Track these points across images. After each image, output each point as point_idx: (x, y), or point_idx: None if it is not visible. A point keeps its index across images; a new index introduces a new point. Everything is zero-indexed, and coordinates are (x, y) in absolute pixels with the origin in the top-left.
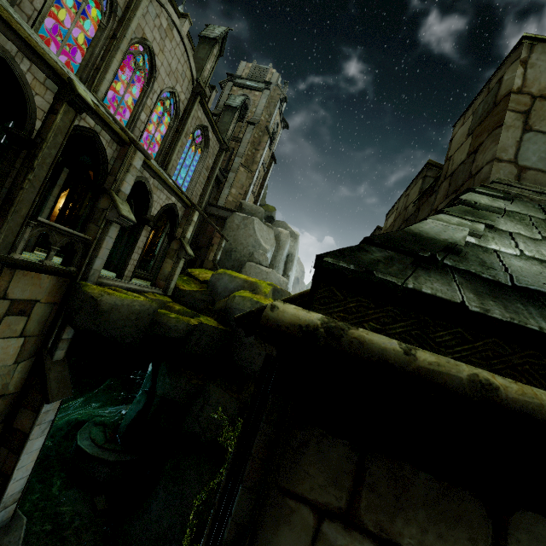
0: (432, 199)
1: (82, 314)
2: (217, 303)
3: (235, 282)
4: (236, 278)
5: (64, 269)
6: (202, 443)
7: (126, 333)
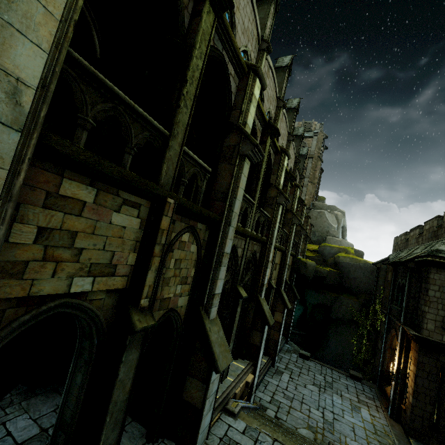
0: (441, 230)
1: (301, 268)
2: (328, 260)
3: (334, 249)
4: (334, 247)
5: (294, 253)
6: (344, 321)
7: (310, 275)
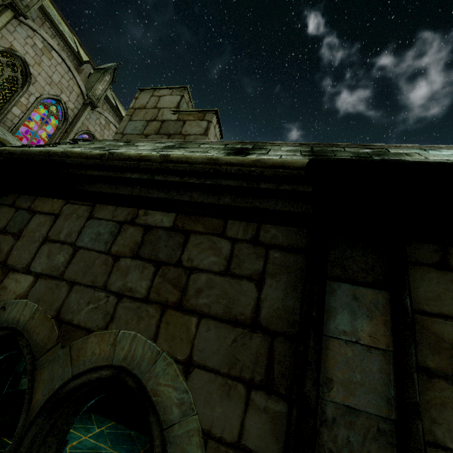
0: None
1: None
2: None
3: None
4: None
5: None
6: None
7: None
